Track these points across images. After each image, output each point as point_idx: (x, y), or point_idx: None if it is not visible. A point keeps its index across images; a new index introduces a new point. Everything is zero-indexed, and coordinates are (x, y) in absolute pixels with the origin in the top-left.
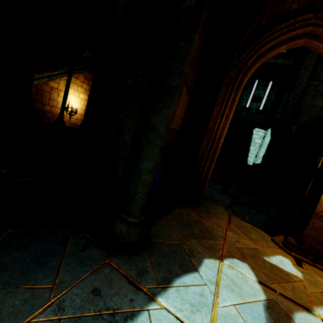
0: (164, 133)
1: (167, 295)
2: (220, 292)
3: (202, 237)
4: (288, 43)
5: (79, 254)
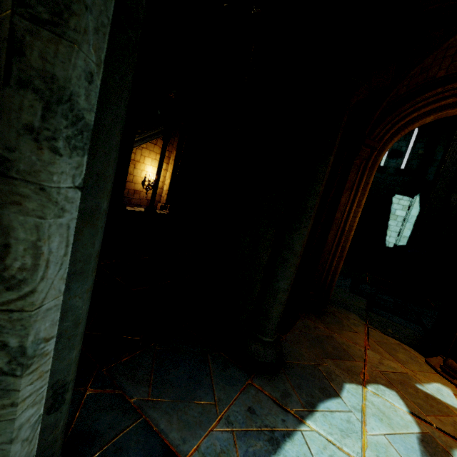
0: (300, 252)
1: (315, 419)
2: (367, 420)
3: (338, 358)
4: (436, 113)
5: (223, 373)
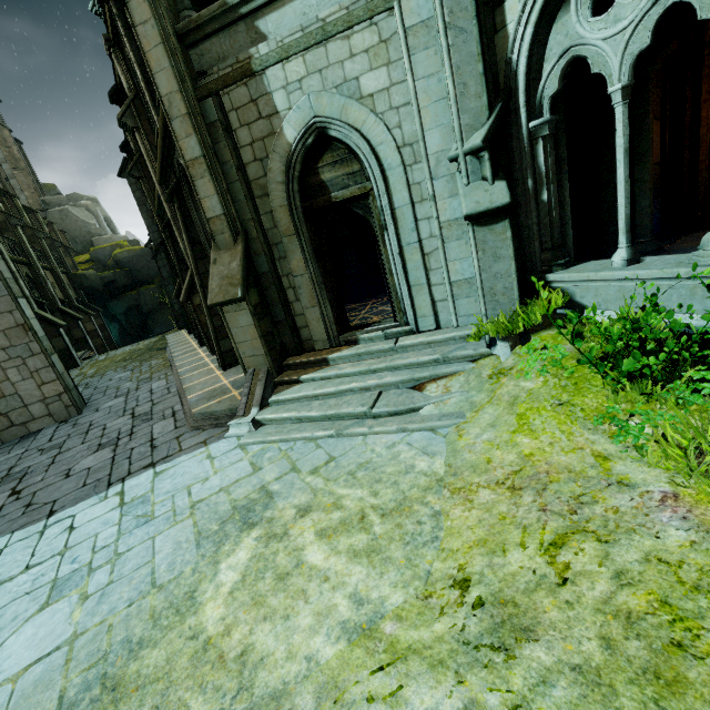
0: (650, 180)
1: None
2: None
3: None
4: None
5: None
